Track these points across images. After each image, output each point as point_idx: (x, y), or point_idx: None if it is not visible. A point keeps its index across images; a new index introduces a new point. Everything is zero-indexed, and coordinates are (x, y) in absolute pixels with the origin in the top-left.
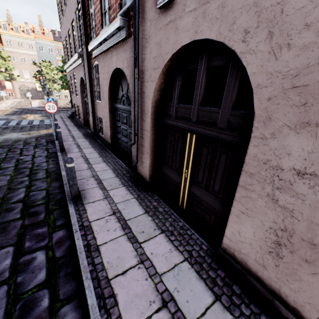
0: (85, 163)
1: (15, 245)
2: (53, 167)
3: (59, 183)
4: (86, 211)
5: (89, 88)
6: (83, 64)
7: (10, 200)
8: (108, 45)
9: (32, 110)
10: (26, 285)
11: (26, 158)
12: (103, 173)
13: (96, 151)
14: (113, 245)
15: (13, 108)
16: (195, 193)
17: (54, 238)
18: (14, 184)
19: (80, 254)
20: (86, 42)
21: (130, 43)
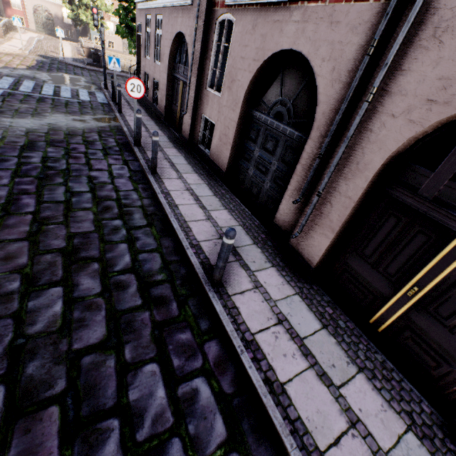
0: (198, 205)
1: (158, 361)
2: (150, 204)
3: (173, 241)
4: (239, 311)
5: (198, 62)
6: (197, 11)
7: (114, 266)
8: None
9: (67, 66)
10: (205, 441)
11: (101, 177)
12: None
13: (205, 182)
14: (302, 386)
15: (34, 53)
16: (418, 323)
17: (209, 355)
18: (106, 232)
19: (265, 399)
20: None
21: (359, 14)
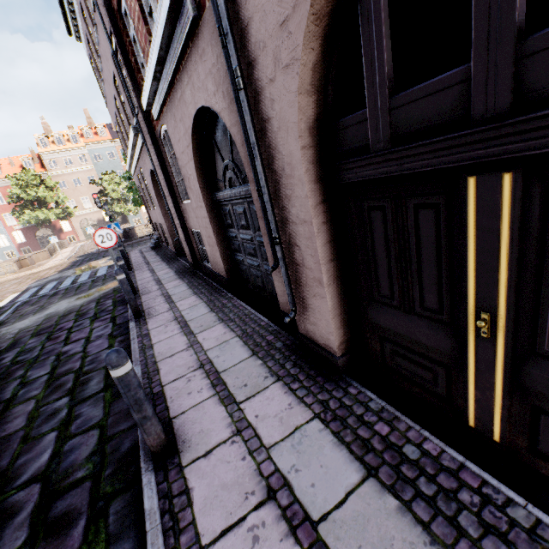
0: (183, 333)
1: None
2: None
3: None
4: (191, 497)
5: (166, 184)
6: (144, 142)
7: (18, 478)
8: (169, 70)
9: (99, 254)
10: None
11: (73, 349)
12: (223, 352)
13: (203, 301)
14: None
15: (73, 258)
16: (548, 392)
17: None
18: (37, 423)
19: None
20: (139, 98)
21: (208, 26)
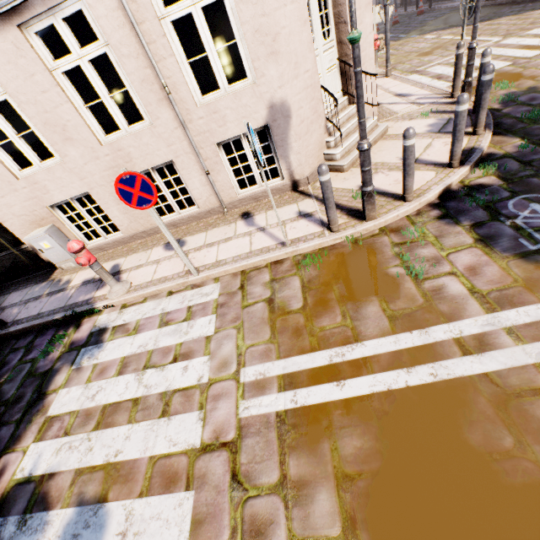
0: None
1: None
2: None
3: None
4: None
5: None
6: None
7: None
8: None
9: None
10: None
11: None
12: None
13: None
14: None
15: None
16: None
17: None
18: None
19: None
20: None
21: None
